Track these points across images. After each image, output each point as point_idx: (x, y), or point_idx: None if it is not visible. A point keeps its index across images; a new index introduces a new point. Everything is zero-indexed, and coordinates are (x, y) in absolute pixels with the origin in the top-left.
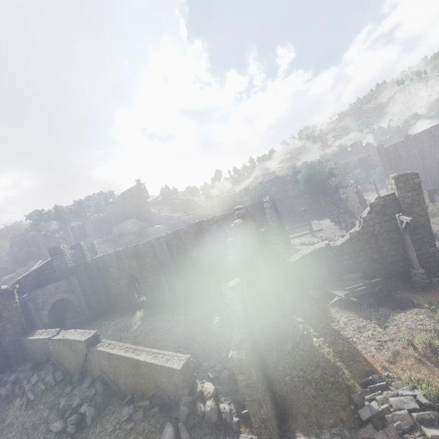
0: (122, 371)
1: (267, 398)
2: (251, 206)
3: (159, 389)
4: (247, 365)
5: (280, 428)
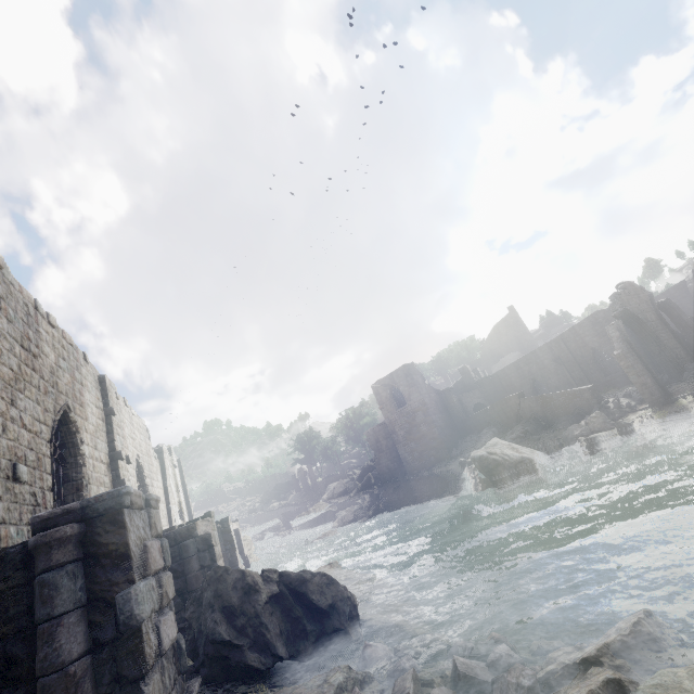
0: (547, 406)
1: (647, 378)
2: (673, 288)
3: (576, 407)
4: (623, 355)
5: (665, 399)
